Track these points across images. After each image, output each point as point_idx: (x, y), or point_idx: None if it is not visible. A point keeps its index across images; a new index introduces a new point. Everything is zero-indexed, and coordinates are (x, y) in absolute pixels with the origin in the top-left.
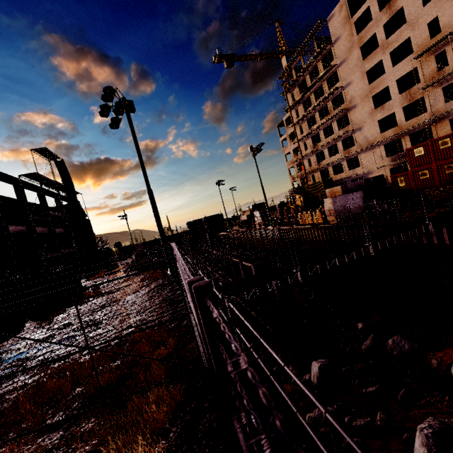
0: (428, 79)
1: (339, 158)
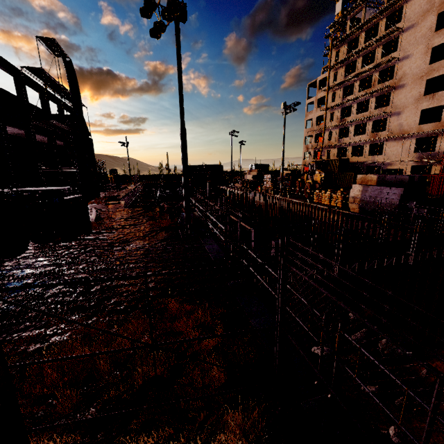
0: None
1: (363, 140)
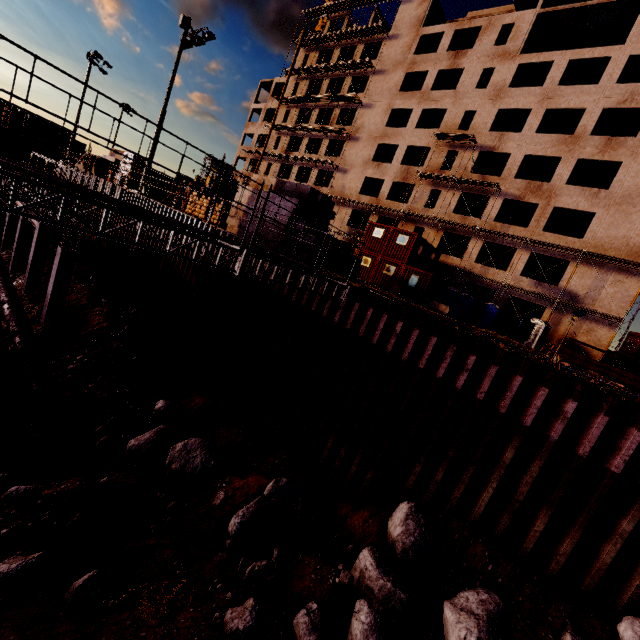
0: (430, 170)
1: None
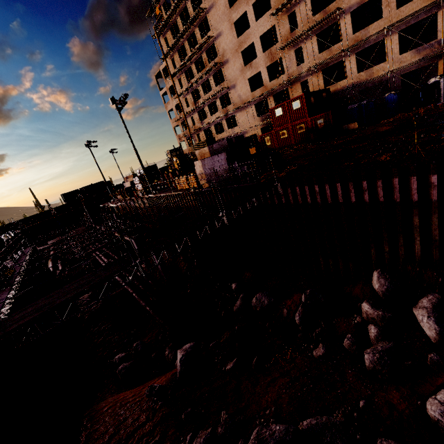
0: (284, 40)
1: (219, 117)
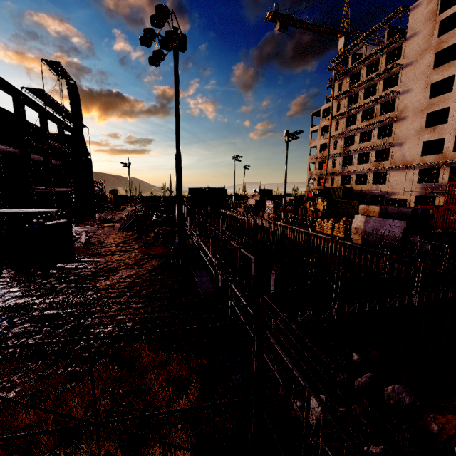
0: None
1: (367, 169)
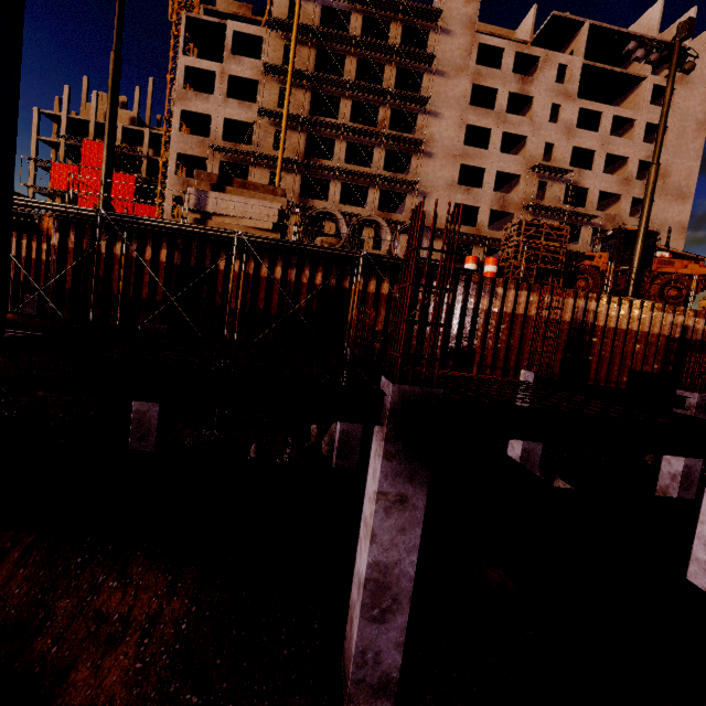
0: (526, 199)
1: None
